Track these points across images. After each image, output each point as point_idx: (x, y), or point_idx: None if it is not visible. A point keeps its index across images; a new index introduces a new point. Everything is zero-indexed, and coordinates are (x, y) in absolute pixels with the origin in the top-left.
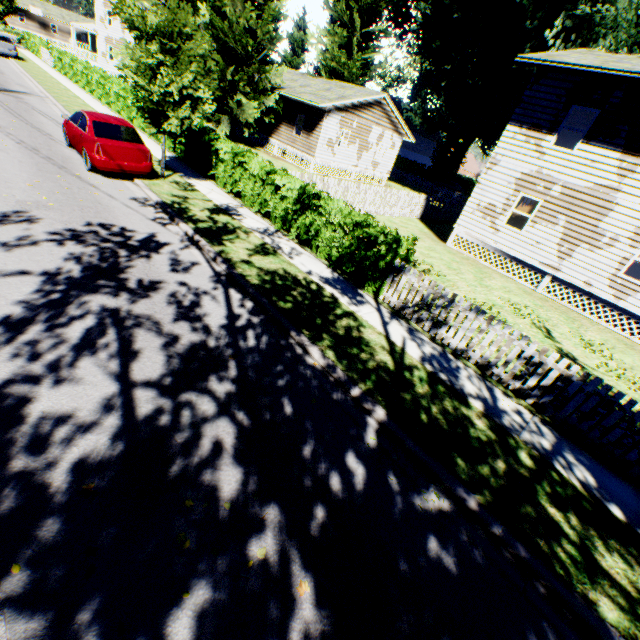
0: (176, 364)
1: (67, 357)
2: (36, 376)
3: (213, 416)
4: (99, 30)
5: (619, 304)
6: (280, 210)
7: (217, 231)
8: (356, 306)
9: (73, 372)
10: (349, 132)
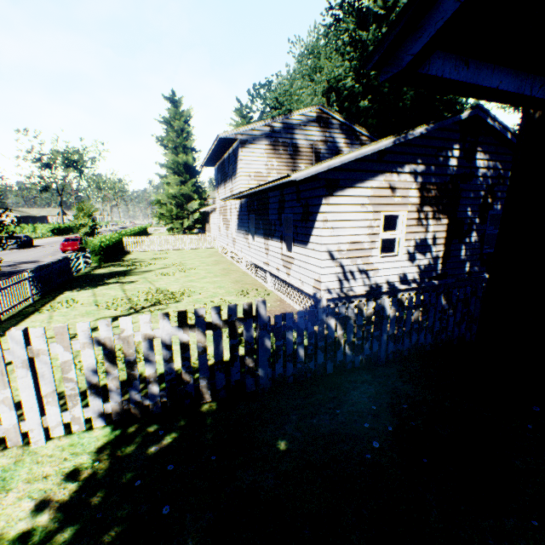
0: None
1: None
2: None
3: None
4: None
5: (234, 251)
6: None
7: None
8: None
9: None
10: None
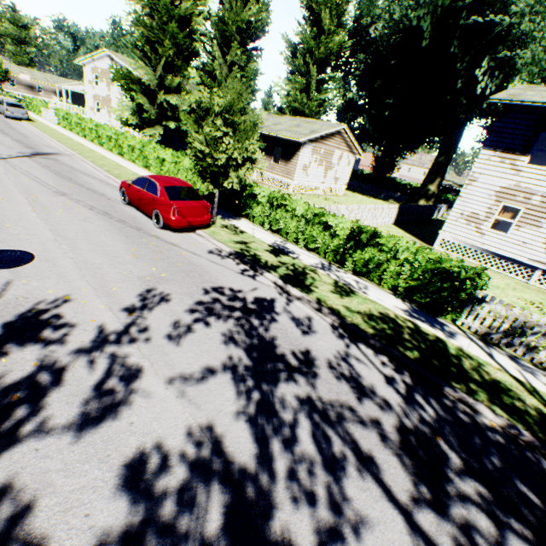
0: (410, 463)
1: (330, 485)
2: (331, 526)
3: (499, 534)
4: (87, 90)
5: None
6: (331, 245)
7: (295, 275)
8: (454, 339)
9: (352, 507)
10: (318, 157)
